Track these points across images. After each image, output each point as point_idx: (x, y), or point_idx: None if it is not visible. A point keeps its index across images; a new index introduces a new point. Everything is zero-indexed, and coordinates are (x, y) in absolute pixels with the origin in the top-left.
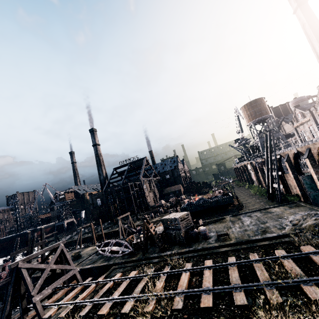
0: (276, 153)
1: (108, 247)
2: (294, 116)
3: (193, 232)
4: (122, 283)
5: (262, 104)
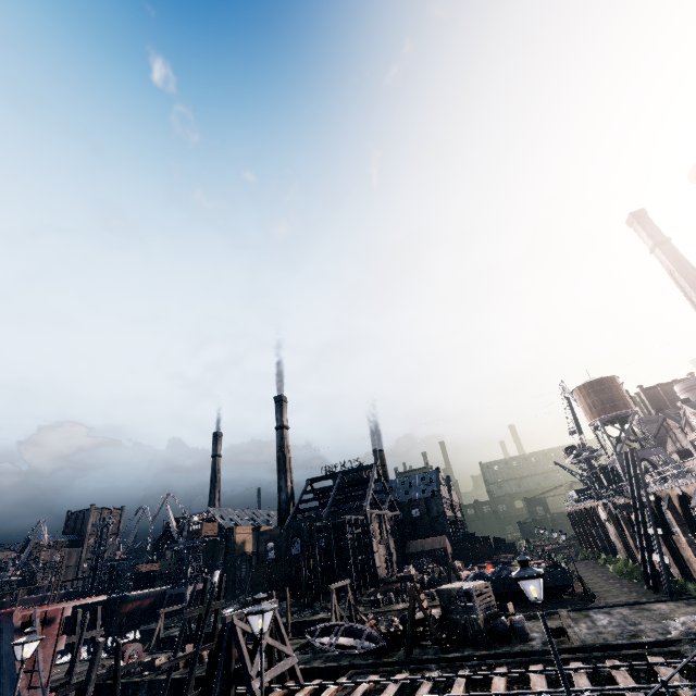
0: (647, 491)
1: (333, 637)
2: (683, 418)
3: (499, 621)
4: (389, 685)
5: (614, 389)
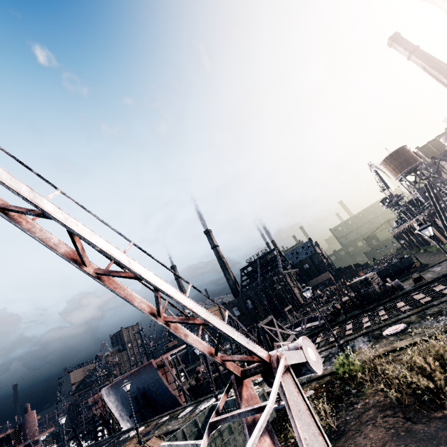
0: (443, 200)
1: (302, 325)
2: None
3: (386, 286)
4: (346, 326)
5: (406, 153)
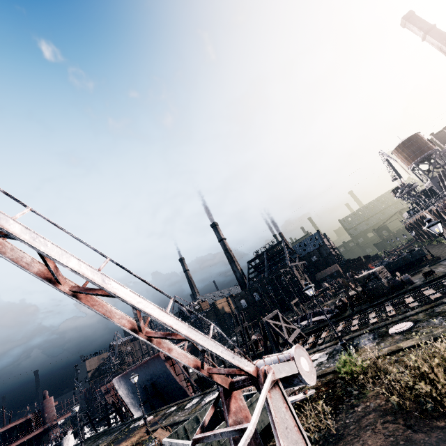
0: None
1: (308, 319)
2: None
3: (395, 280)
4: (353, 321)
5: (419, 141)
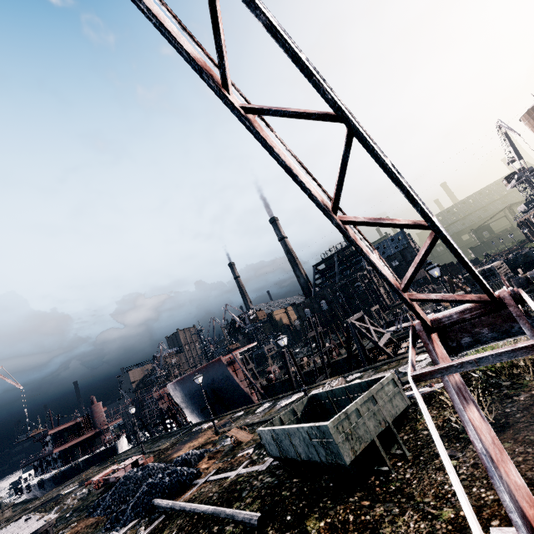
0: None
1: (397, 324)
2: None
3: (518, 277)
4: None
5: None
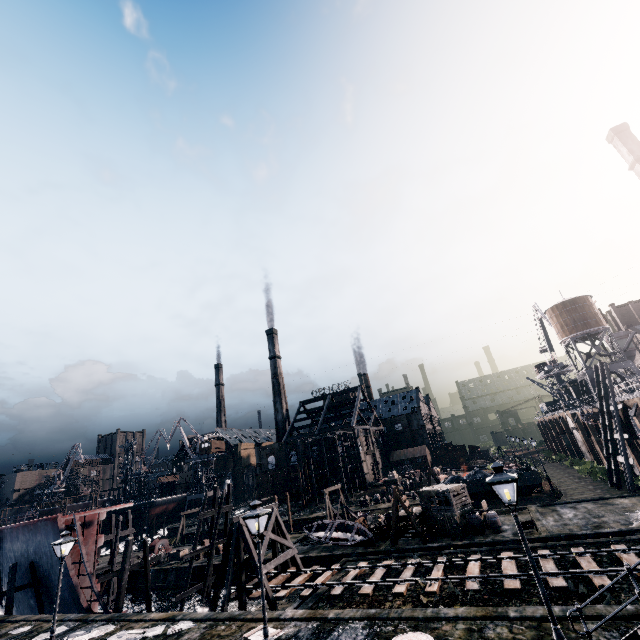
0: (616, 400)
1: (327, 531)
2: None
3: (474, 516)
4: (376, 570)
5: (587, 308)
